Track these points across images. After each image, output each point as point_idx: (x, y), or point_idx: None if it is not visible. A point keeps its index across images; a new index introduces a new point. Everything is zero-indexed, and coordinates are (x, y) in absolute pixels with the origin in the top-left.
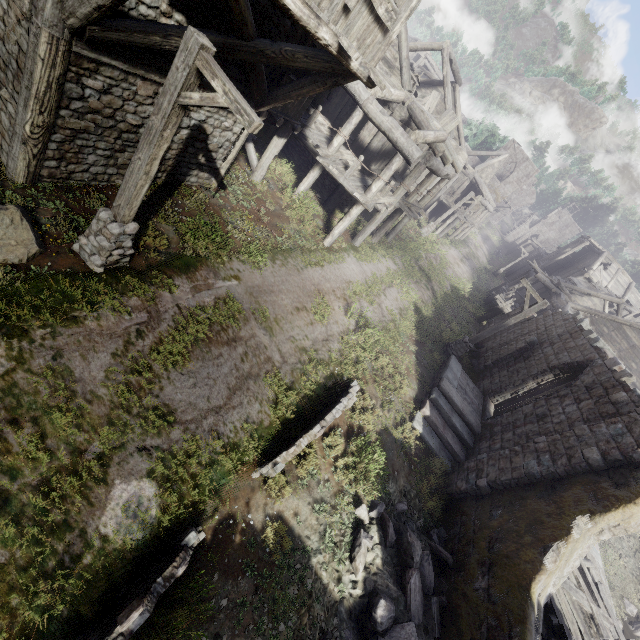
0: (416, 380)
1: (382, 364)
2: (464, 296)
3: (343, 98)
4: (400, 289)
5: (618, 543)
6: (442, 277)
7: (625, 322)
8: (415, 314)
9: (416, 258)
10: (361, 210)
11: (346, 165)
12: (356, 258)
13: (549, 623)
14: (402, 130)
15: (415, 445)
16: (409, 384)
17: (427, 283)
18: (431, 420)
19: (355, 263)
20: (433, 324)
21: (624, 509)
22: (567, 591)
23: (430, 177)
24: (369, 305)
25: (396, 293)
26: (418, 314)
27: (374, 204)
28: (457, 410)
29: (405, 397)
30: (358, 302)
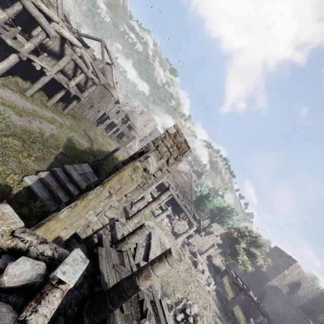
0: (48, 165)
1: (11, 144)
2: (118, 160)
3: (23, 12)
4: (59, 128)
5: (178, 266)
6: (103, 145)
7: (181, 171)
8: (67, 142)
9: (85, 130)
10: (18, 58)
11: (14, 37)
12: (20, 96)
13: (93, 292)
14: (46, 20)
15: (20, 191)
16: (37, 163)
17: (88, 140)
18: (45, 181)
19: (16, 96)
20: (84, 154)
21: (119, 174)
22: (119, 272)
23: (81, 74)
24: (16, 115)
25: (54, 127)
26: (71, 144)
27: (32, 62)
28: (75, 182)
29: (27, 167)
30: (3, 108)
